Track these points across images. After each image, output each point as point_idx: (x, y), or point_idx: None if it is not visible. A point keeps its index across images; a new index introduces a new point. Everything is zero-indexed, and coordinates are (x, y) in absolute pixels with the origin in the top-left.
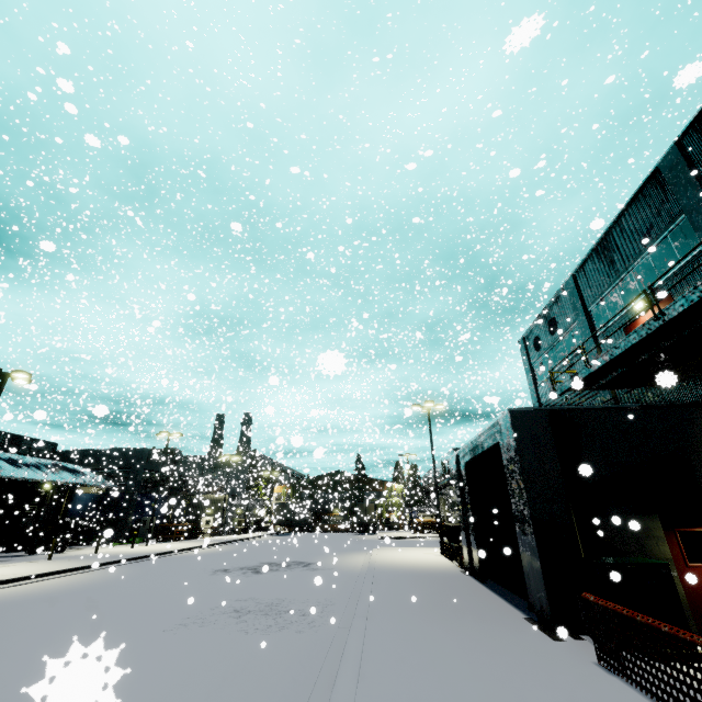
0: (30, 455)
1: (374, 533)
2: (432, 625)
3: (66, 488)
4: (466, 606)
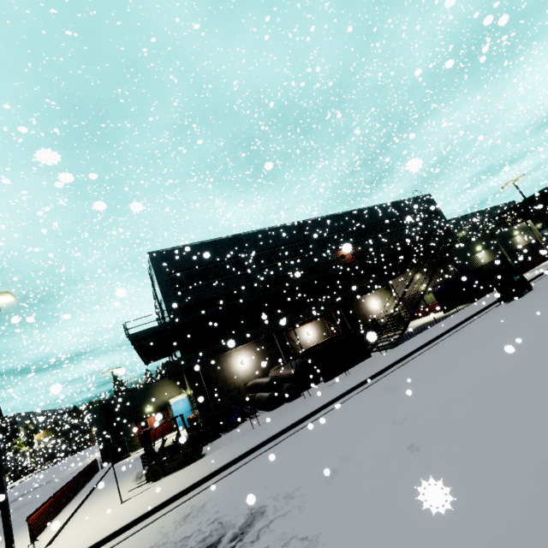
0: None
1: None
2: None
3: None
4: None
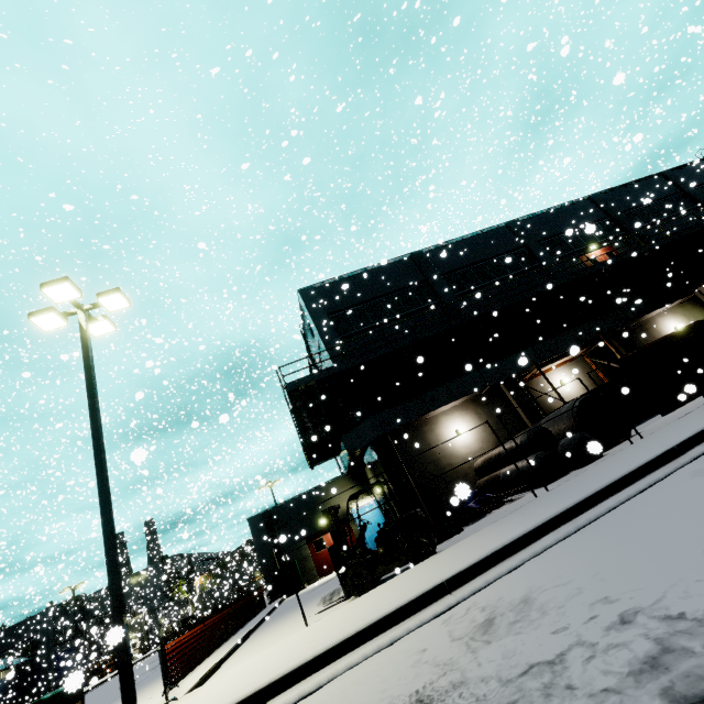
0: None
1: None
2: None
3: None
4: None
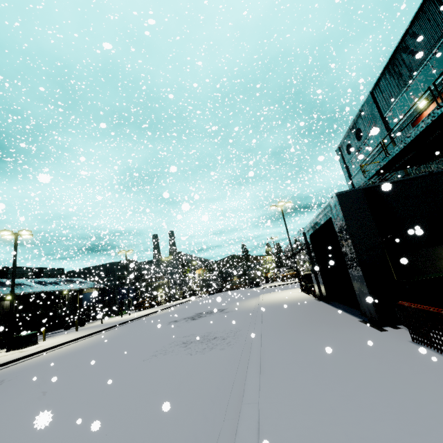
0: (50, 278)
1: (259, 286)
2: (302, 334)
3: (76, 292)
4: (321, 319)
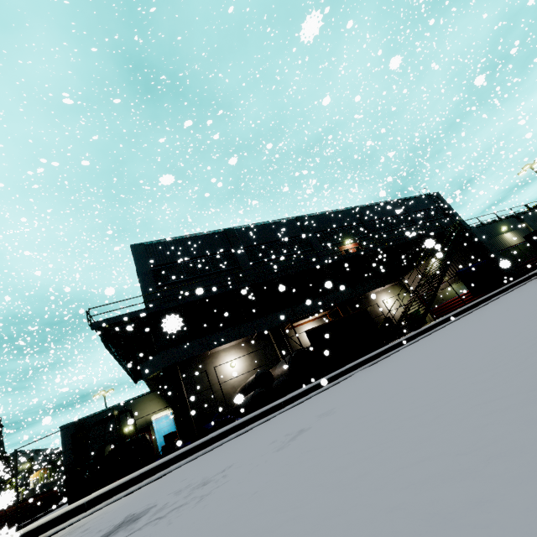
0: None
1: None
2: None
3: None
4: None
